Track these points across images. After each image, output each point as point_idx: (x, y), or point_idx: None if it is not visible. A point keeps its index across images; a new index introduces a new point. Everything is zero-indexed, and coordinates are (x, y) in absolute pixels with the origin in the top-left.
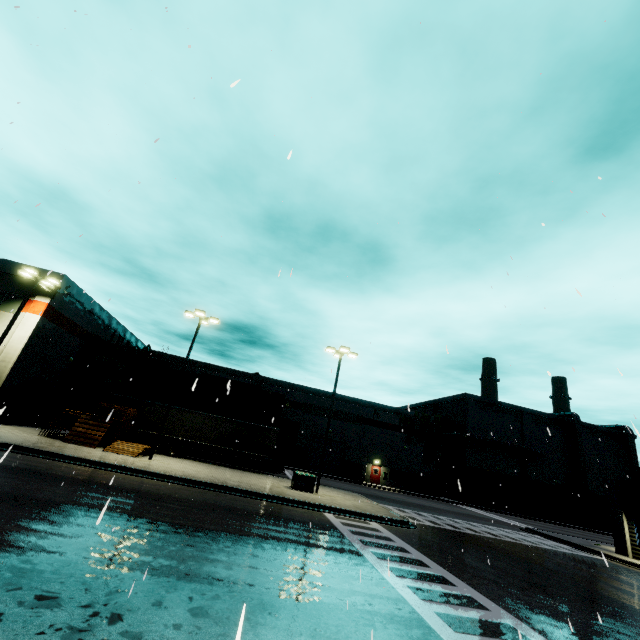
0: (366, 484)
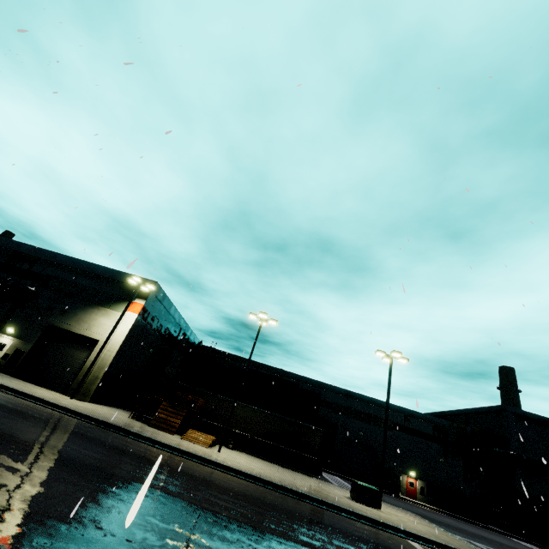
0: (403, 498)
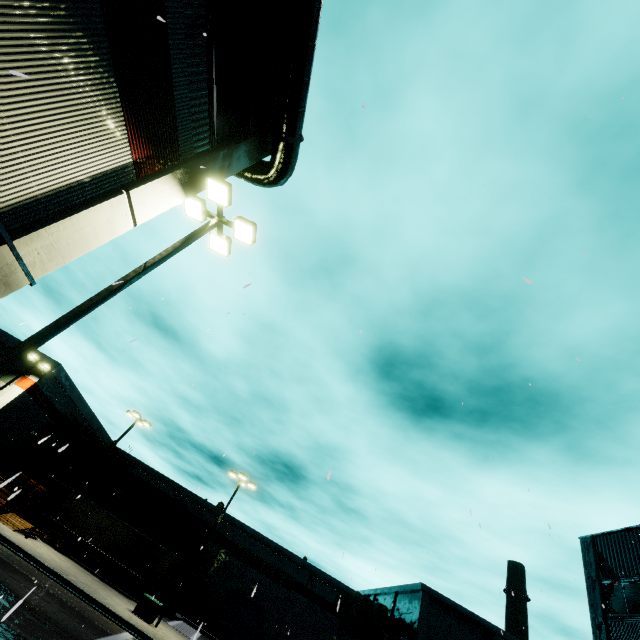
0: None
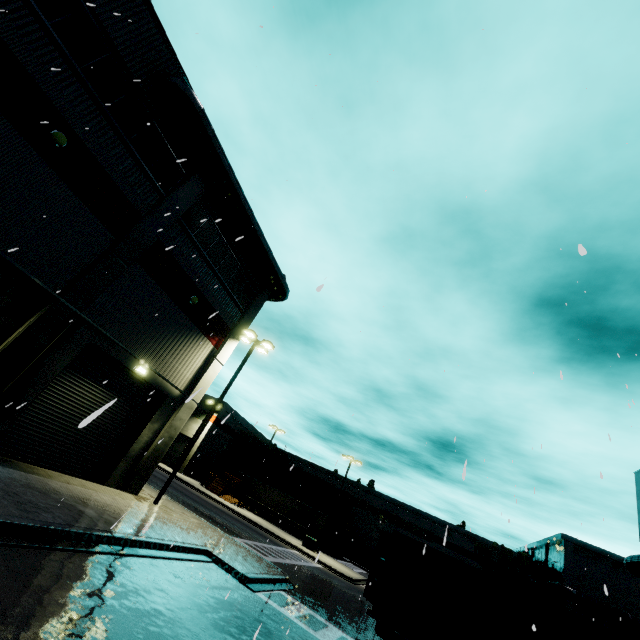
0: None
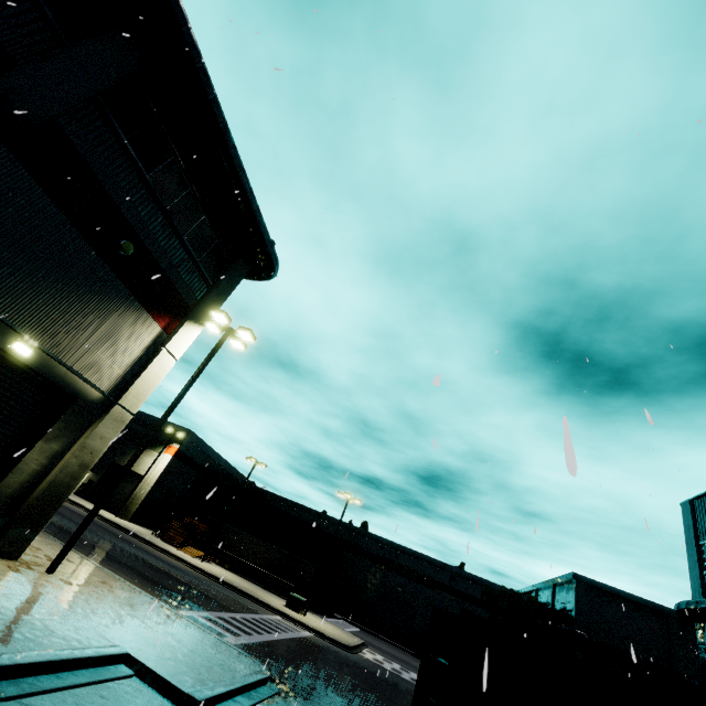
0: None
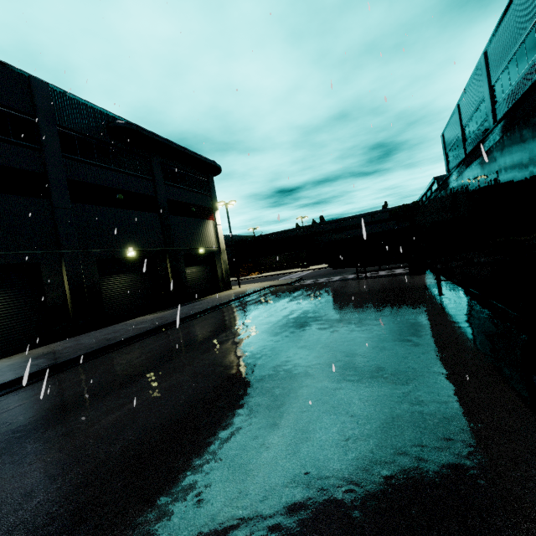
0: None
